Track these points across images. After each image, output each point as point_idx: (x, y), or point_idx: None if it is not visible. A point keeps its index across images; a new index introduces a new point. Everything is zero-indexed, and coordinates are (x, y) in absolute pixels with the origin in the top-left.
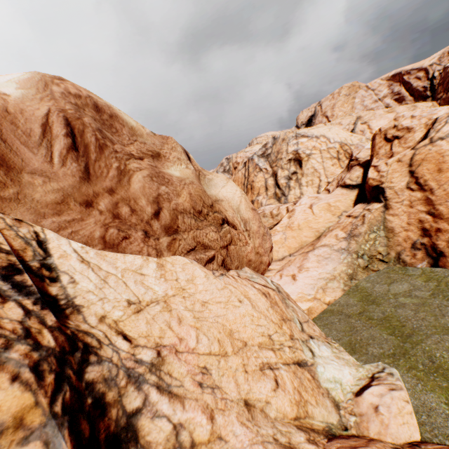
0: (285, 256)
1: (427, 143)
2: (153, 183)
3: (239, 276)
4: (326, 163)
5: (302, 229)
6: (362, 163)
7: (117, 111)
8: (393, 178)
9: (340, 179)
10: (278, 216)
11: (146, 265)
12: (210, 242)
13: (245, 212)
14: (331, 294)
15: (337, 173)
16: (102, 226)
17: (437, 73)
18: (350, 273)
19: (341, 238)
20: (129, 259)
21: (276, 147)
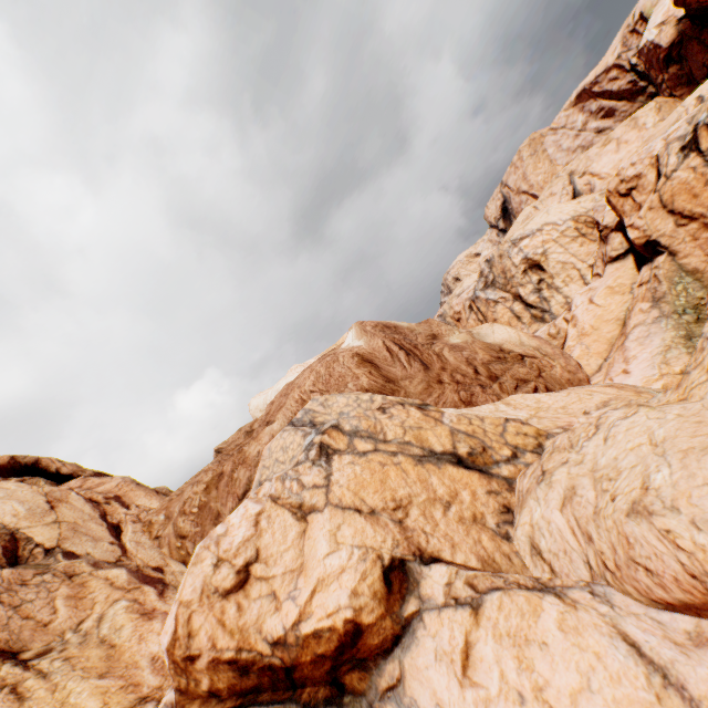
0: (600, 364)
1: (664, 181)
2: (457, 353)
3: None
4: (571, 248)
5: (598, 327)
6: (614, 227)
7: (393, 322)
8: (657, 226)
9: (602, 256)
10: (559, 333)
11: (498, 407)
12: (524, 376)
13: (530, 341)
14: (677, 363)
15: (593, 250)
16: (456, 392)
17: (634, 59)
18: (684, 335)
19: (647, 309)
20: (484, 408)
21: (497, 268)
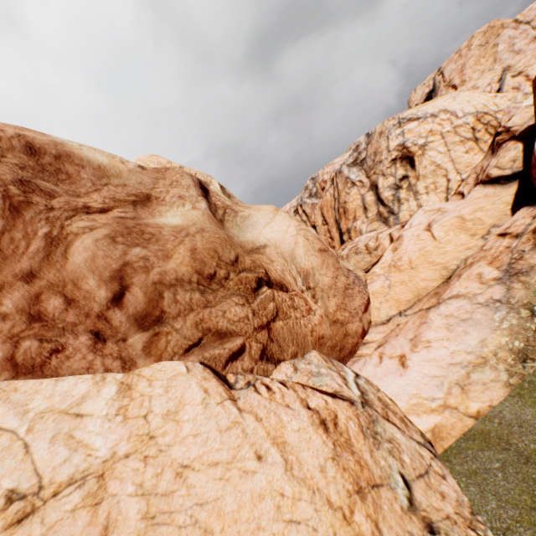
0: (392, 316)
1: None
2: (116, 247)
3: (296, 372)
4: (455, 151)
5: (417, 267)
6: (519, 133)
7: (72, 148)
8: None
9: (480, 170)
10: (377, 250)
11: (95, 393)
12: (231, 324)
13: (306, 258)
14: (481, 395)
15: (476, 163)
16: (7, 339)
17: None
18: (519, 349)
19: (490, 279)
20: (63, 388)
21: (372, 147)
